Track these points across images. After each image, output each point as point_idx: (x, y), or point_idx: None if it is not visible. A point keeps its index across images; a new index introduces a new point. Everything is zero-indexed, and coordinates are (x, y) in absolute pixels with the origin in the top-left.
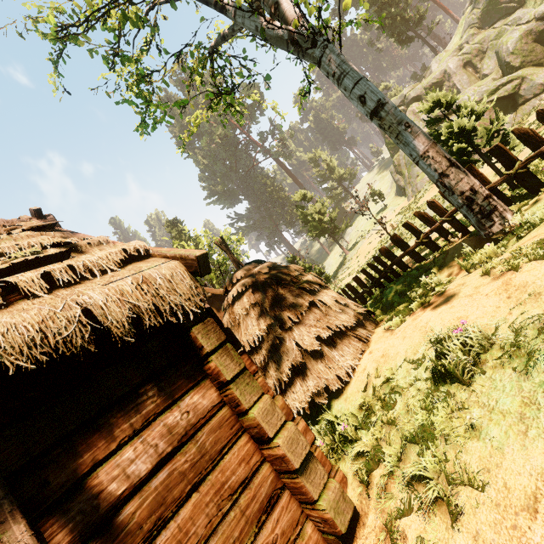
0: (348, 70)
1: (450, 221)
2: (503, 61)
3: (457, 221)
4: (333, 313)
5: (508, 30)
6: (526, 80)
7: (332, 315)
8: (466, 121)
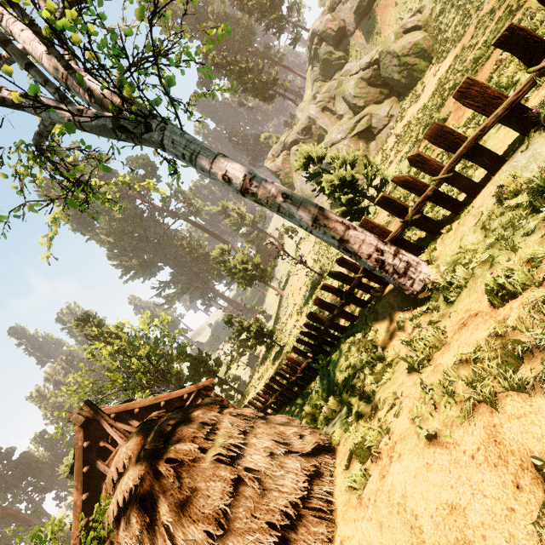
0: (198, 150)
1: (366, 275)
2: (351, 103)
3: (373, 274)
4: (272, 481)
5: (345, 79)
6: (373, 115)
7: (272, 487)
8: (343, 172)
